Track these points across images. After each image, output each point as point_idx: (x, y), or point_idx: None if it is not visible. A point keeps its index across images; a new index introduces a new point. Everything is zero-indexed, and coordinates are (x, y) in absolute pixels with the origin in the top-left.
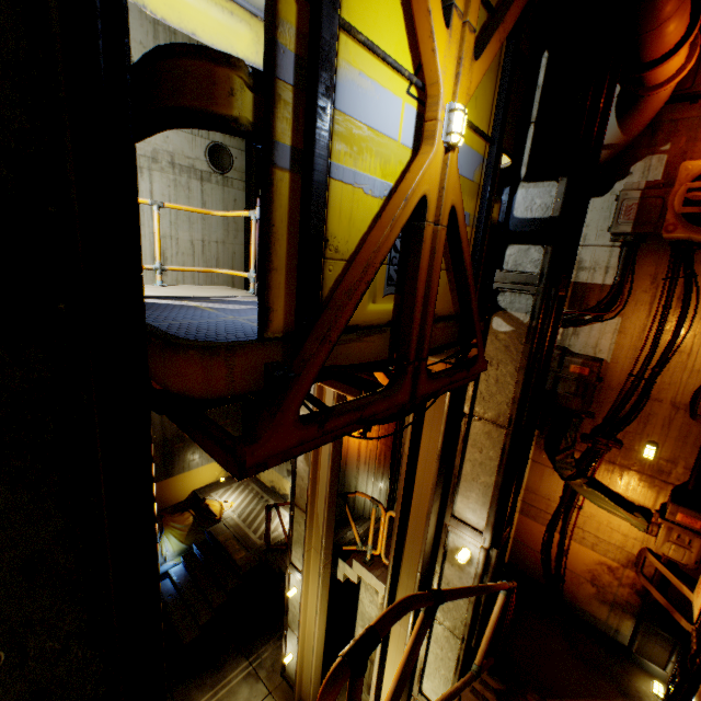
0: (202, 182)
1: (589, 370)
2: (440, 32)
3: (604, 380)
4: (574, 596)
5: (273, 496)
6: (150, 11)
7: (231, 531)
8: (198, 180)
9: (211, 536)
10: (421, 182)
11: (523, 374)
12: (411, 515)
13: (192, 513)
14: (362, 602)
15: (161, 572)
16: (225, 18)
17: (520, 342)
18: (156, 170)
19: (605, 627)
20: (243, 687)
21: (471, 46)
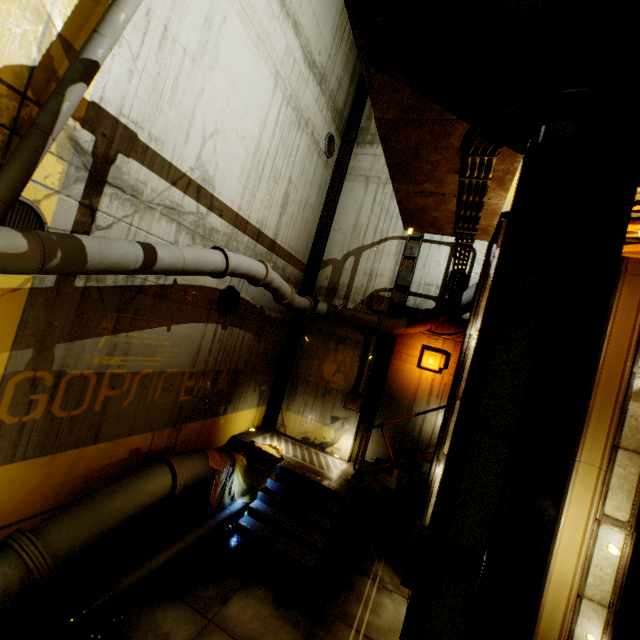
0: (318, 156)
1: None
2: None
3: None
4: None
5: (309, 446)
6: None
7: (301, 467)
8: (317, 154)
9: (285, 470)
10: None
11: None
12: (602, 373)
13: (243, 454)
14: None
15: (235, 510)
16: None
17: None
18: (305, 132)
19: None
20: (383, 598)
21: None
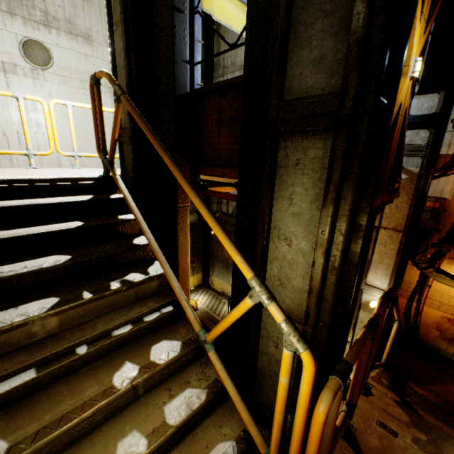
0: None
1: (439, 204)
2: (417, 26)
3: (446, 211)
4: (425, 337)
5: (223, 297)
6: (214, 17)
7: (205, 315)
8: None
9: None
10: (401, 96)
11: (414, 200)
12: None
13: None
14: None
15: None
16: (243, 16)
17: (412, 183)
18: None
19: (445, 353)
20: None
21: (423, 29)
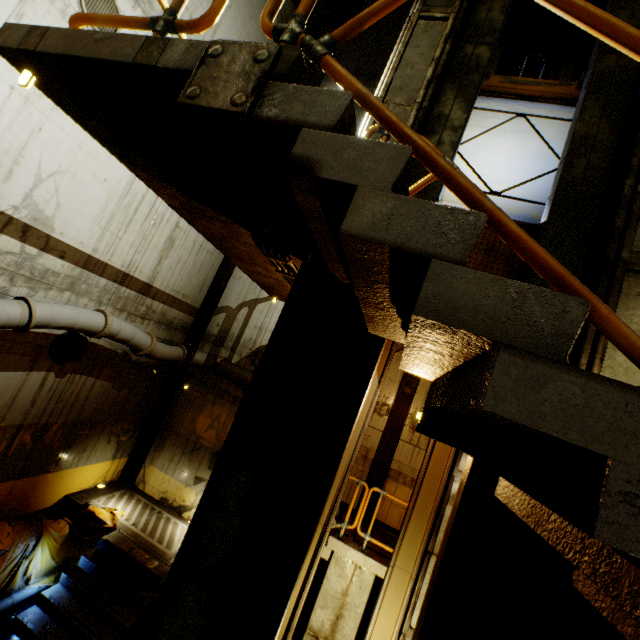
0: None
1: None
2: None
3: None
4: None
5: (165, 508)
6: None
7: (133, 540)
8: None
9: (109, 545)
10: None
11: None
12: (427, 473)
13: (68, 521)
14: (327, 580)
15: (22, 597)
16: None
17: None
18: None
19: None
20: None
21: None
